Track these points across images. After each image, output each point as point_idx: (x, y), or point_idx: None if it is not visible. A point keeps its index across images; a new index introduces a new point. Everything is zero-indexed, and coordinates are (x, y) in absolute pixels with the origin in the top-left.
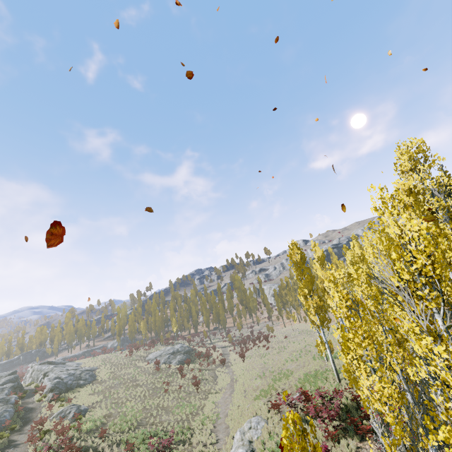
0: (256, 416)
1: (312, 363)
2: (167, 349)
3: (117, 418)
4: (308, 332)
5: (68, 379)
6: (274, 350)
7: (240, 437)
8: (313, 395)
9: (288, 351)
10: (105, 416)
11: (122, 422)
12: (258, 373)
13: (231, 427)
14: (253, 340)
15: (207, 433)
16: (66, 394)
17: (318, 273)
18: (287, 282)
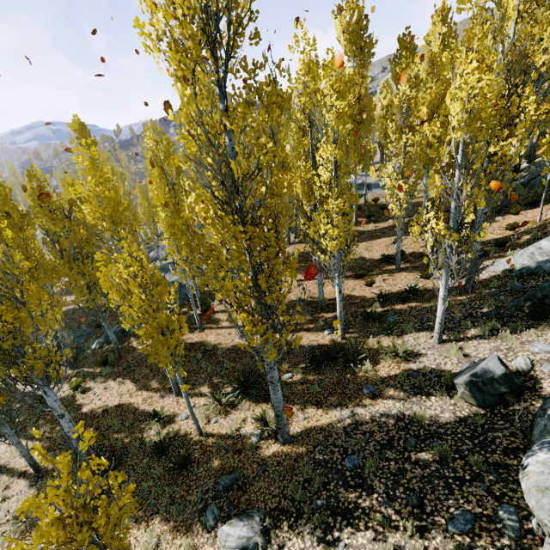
0: None
1: None
2: None
3: None
4: None
5: None
6: None
7: None
8: None
9: None
10: None
11: None
12: None
13: None
14: None
15: None
16: None
17: None
18: None
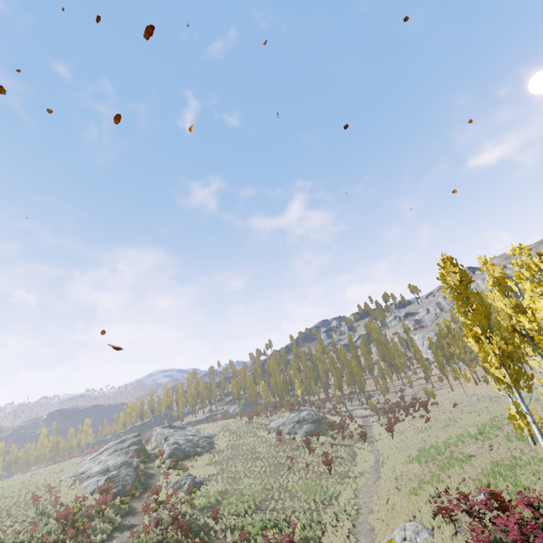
0: (414, 521)
1: (505, 446)
2: (291, 417)
3: (233, 496)
4: (492, 398)
5: (186, 446)
6: (438, 423)
7: None
8: (513, 499)
9: (461, 425)
10: (221, 492)
11: (238, 503)
12: (414, 456)
13: (377, 531)
14: (404, 409)
15: (344, 534)
16: (183, 462)
17: (497, 305)
18: (448, 326)
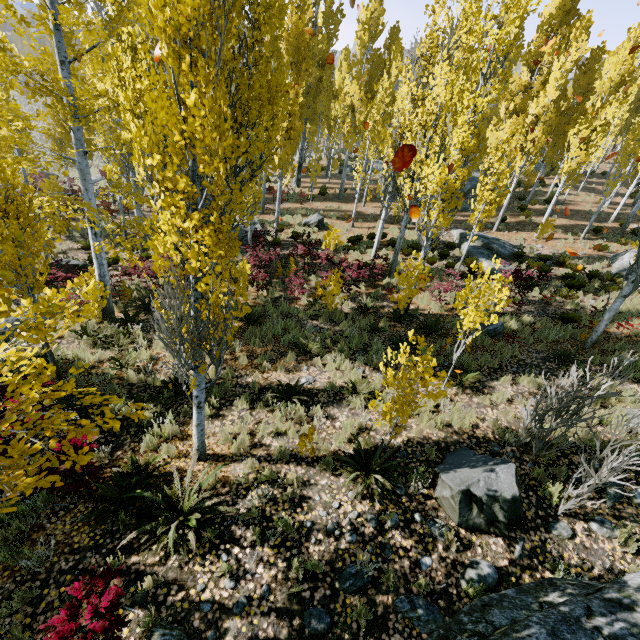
0: None
1: None
2: None
3: None
4: None
5: None
6: None
7: (99, 175)
8: None
9: None
10: None
11: None
12: None
13: None
14: None
15: None
16: None
17: None
18: None
